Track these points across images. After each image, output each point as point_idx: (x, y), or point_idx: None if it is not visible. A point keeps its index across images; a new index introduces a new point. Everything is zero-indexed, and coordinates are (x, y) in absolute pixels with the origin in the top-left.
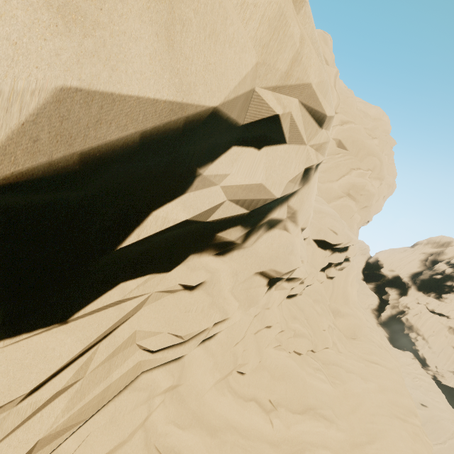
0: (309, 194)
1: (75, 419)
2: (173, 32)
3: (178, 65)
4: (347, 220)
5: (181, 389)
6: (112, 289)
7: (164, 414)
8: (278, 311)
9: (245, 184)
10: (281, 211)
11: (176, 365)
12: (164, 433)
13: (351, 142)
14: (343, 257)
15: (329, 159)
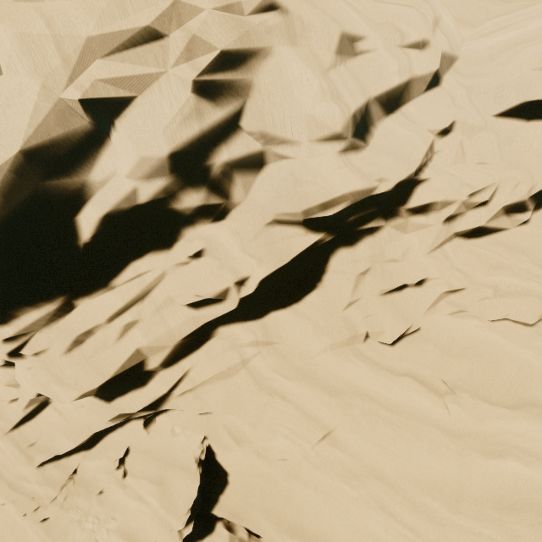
0: (274, 96)
1: (156, 342)
2: None
3: None
4: None
5: (279, 347)
6: (127, 268)
7: (265, 363)
8: (431, 262)
9: (128, 162)
10: (235, 147)
11: (256, 324)
12: (268, 377)
13: None
14: None
15: None
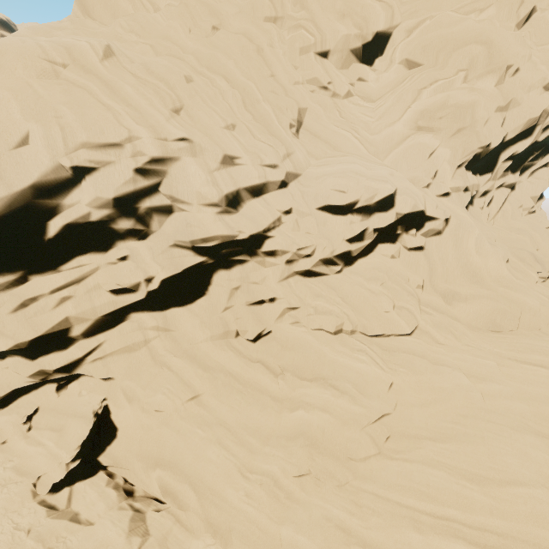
0: (179, 179)
1: (82, 315)
2: (2, 175)
3: (6, 181)
4: (421, 165)
5: (174, 334)
6: (73, 260)
7: (162, 344)
8: (280, 288)
9: (89, 197)
10: (154, 200)
11: (159, 314)
12: (162, 354)
13: (421, 51)
14: (391, 215)
15: (389, 96)
